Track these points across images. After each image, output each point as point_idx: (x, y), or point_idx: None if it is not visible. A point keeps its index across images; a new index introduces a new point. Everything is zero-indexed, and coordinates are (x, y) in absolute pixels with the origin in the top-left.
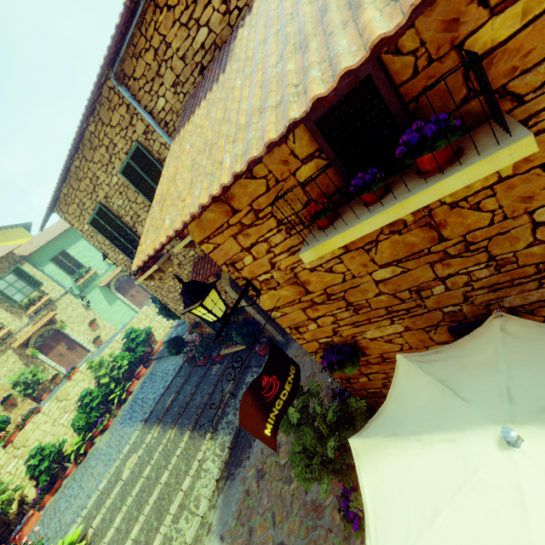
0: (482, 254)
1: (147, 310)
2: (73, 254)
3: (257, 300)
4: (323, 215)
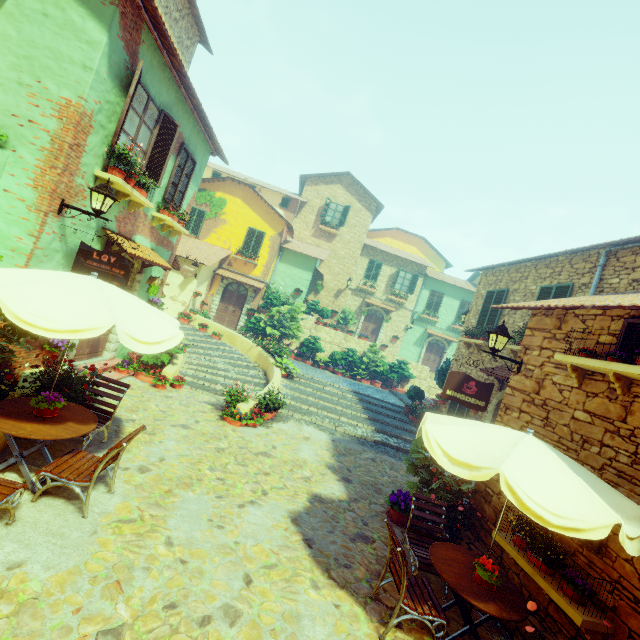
0: (633, 446)
1: (426, 370)
2: (444, 301)
3: (512, 375)
4: (585, 352)
